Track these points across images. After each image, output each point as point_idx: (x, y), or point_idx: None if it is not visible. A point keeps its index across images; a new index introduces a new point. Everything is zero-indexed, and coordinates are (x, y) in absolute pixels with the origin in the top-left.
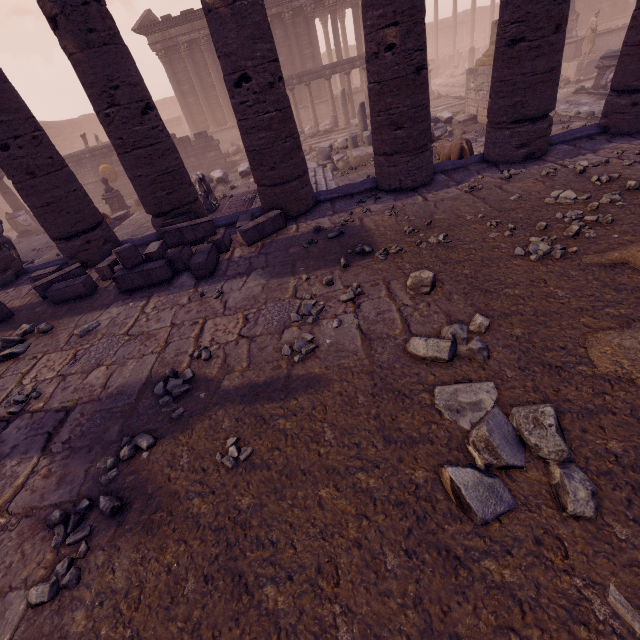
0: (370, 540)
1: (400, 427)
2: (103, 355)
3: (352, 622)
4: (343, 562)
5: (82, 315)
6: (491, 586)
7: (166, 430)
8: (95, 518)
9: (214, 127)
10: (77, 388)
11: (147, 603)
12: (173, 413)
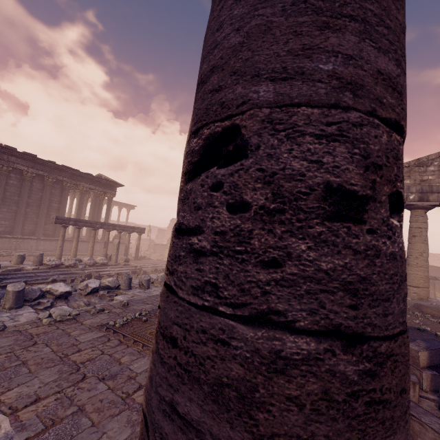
0: None
1: None
2: None
3: None
4: None
5: None
6: None
7: None
8: None
9: None
10: None
11: None
12: None
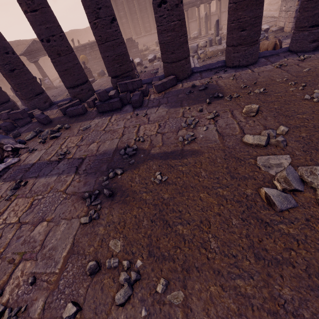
0: (224, 213)
1: (239, 172)
2: (94, 138)
3: (217, 240)
4: (212, 220)
5: (82, 122)
6: (283, 234)
7: (127, 168)
8: (102, 197)
9: (135, 36)
10: (85, 150)
11: (128, 227)
12: (130, 161)
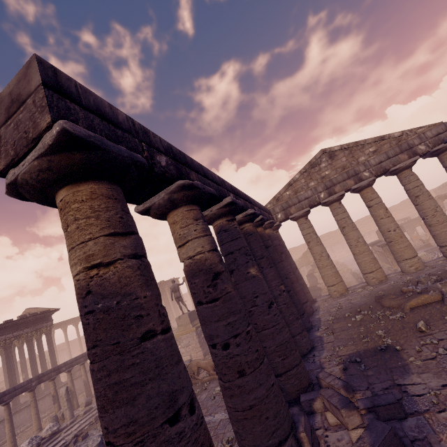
0: None
1: None
2: None
3: None
4: None
5: None
6: None
7: None
8: None
9: None
10: None
11: None
12: None
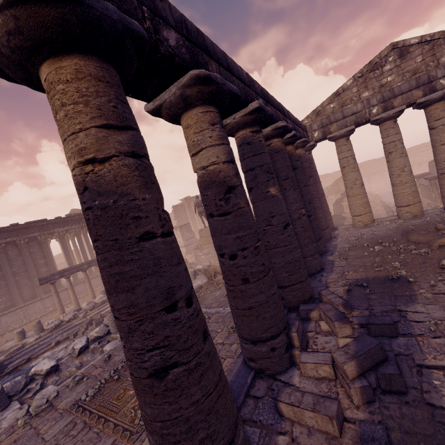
0: None
1: None
2: None
3: None
4: None
5: None
6: None
7: None
8: None
9: None
10: None
11: None
12: None
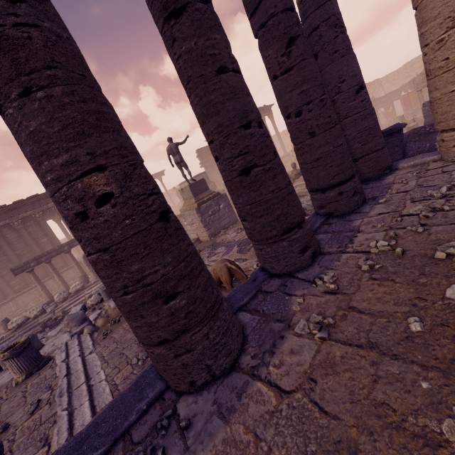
0: None
1: None
2: None
3: None
4: None
5: None
6: None
7: None
8: None
9: None
10: None
11: None
12: None
